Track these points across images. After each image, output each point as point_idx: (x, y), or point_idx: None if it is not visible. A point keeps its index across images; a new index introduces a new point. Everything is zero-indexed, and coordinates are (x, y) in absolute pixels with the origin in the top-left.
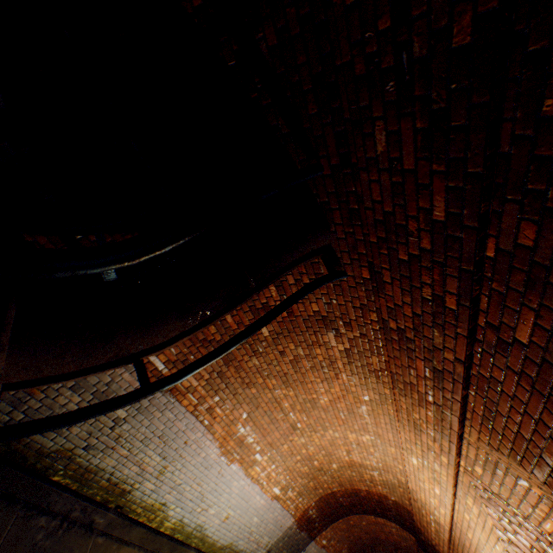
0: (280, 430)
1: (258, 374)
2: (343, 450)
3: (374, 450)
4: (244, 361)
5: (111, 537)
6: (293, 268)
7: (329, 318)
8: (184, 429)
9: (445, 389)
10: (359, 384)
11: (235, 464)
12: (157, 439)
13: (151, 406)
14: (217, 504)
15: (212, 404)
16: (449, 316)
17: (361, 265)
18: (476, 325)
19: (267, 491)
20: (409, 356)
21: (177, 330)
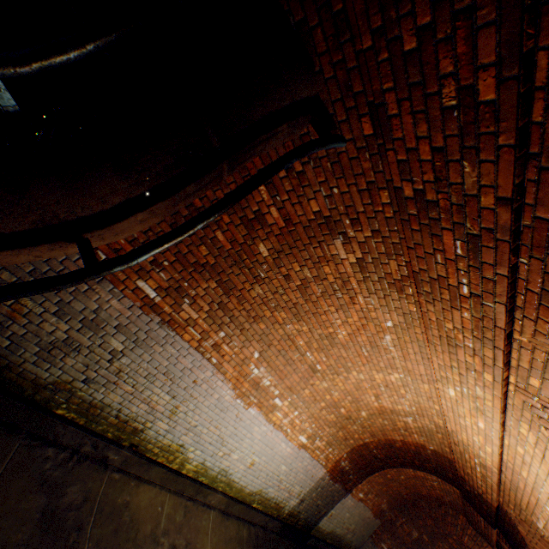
0: (298, 373)
1: (264, 306)
2: (371, 395)
3: (405, 391)
4: (246, 290)
5: (128, 475)
6: (272, 132)
7: (333, 218)
8: (191, 367)
9: (485, 264)
10: (378, 307)
11: (253, 408)
12: (162, 376)
13: (149, 339)
14: (239, 449)
15: (218, 341)
16: (486, 120)
17: (360, 116)
18: (529, 126)
19: (292, 439)
20: (433, 233)
21: (120, 195)
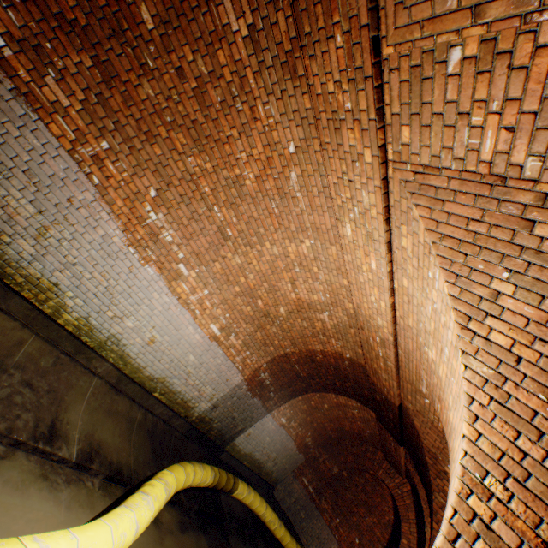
0: (207, 237)
1: (158, 119)
2: (287, 282)
3: (318, 269)
4: (133, 86)
5: None
6: None
7: None
8: (63, 178)
9: None
10: (279, 120)
11: (152, 267)
12: (23, 175)
13: None
14: (135, 316)
15: (101, 153)
16: None
17: None
18: None
19: (202, 325)
20: None
21: None
